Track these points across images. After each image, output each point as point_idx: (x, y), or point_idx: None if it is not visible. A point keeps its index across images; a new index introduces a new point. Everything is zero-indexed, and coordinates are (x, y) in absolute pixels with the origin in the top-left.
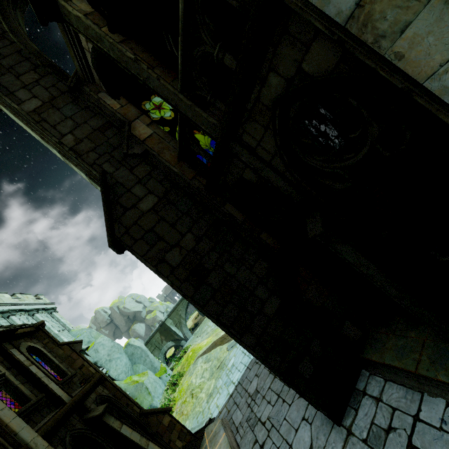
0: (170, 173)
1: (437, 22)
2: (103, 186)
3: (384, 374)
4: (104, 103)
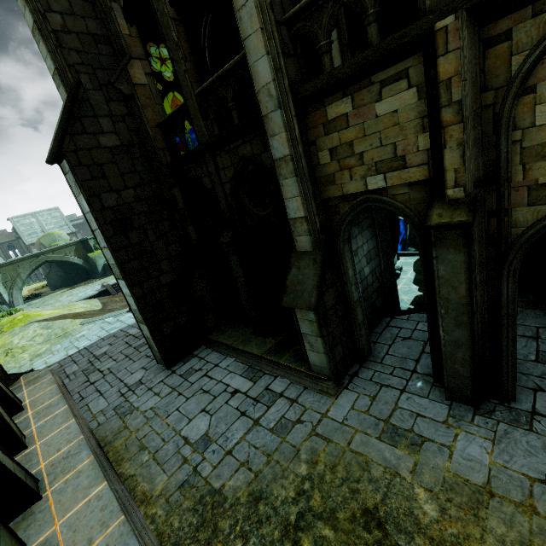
0: (144, 131)
1: (292, 185)
2: (72, 95)
3: (215, 348)
4: (114, 17)
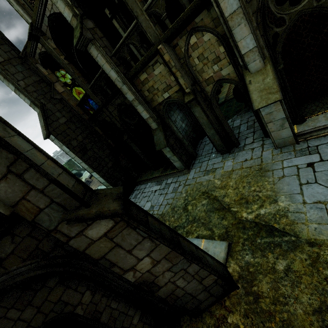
0: (73, 110)
1: (140, 107)
2: (42, 109)
3: (141, 183)
4: (40, 70)
